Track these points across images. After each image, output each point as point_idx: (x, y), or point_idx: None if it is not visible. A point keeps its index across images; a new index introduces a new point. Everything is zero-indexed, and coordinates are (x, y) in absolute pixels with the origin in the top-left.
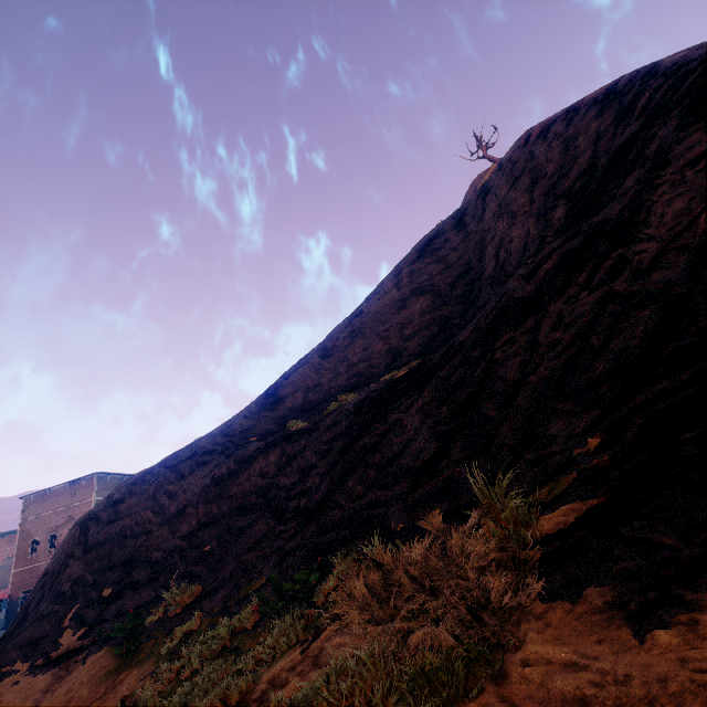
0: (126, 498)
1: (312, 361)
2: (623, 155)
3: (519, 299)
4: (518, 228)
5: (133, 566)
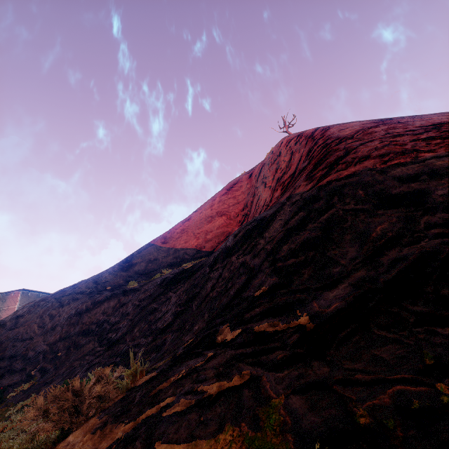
0: (25, 315)
1: (156, 244)
2: (297, 177)
3: (227, 247)
4: (265, 194)
5: (15, 359)
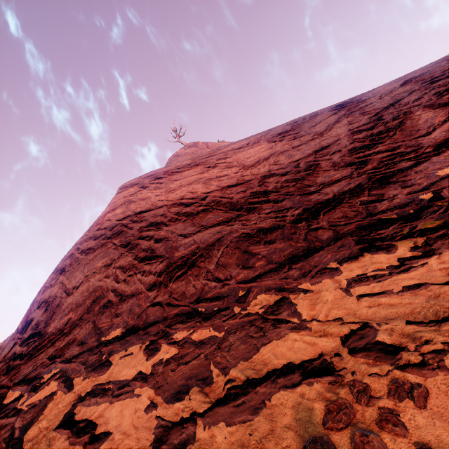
0: None
1: None
2: None
3: None
4: None
5: None
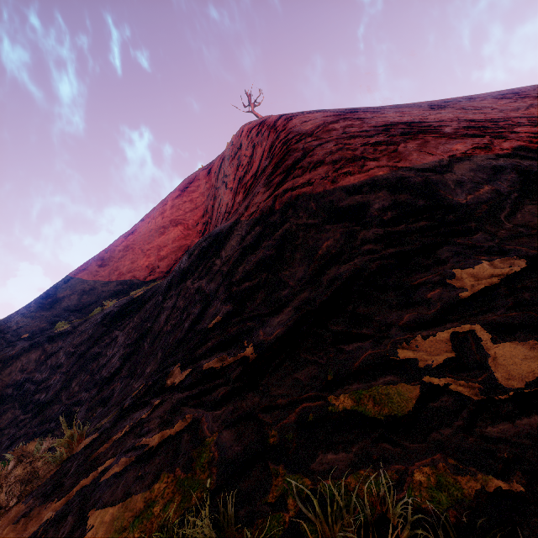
0: None
1: (90, 268)
2: (258, 179)
3: (181, 269)
4: (226, 197)
5: None
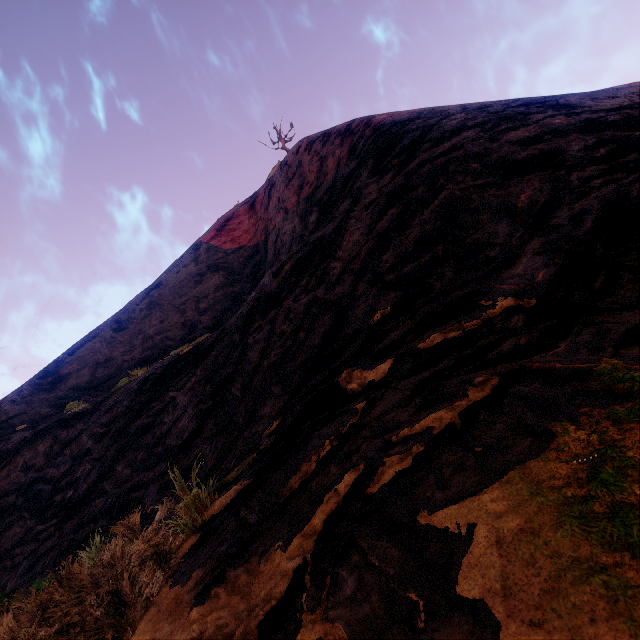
0: None
1: (103, 334)
2: (347, 183)
3: (268, 293)
4: (289, 223)
5: None
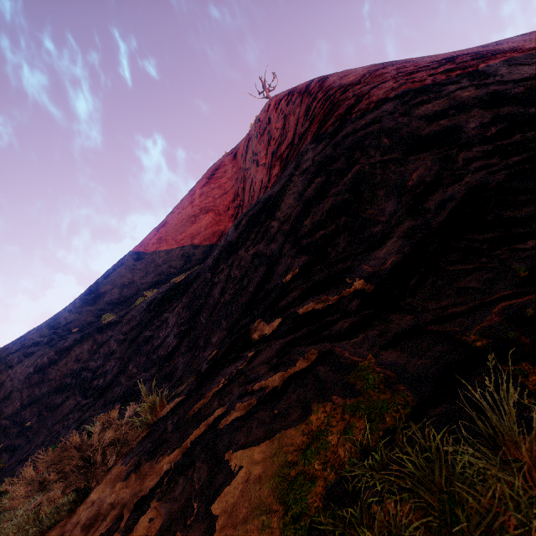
0: None
1: (127, 263)
2: (299, 144)
3: (230, 242)
4: (259, 174)
5: None
